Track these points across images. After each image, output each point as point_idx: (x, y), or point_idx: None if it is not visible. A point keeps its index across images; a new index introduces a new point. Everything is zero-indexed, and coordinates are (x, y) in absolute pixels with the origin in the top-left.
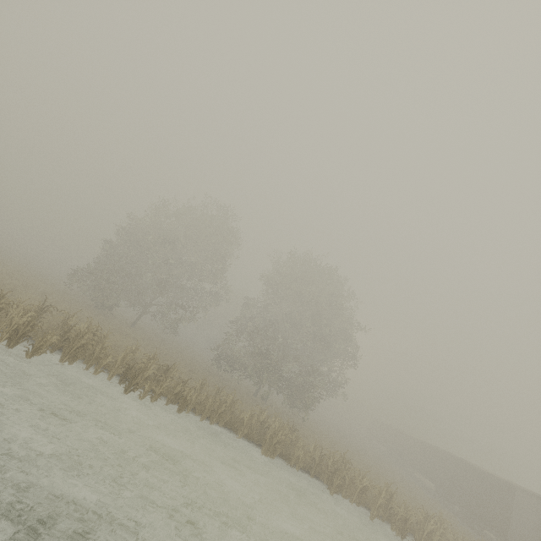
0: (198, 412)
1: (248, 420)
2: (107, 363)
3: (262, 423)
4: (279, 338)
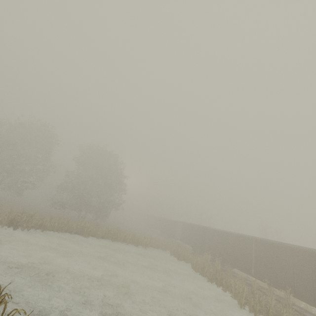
0: (51, 229)
1: (76, 226)
2: (0, 220)
3: (82, 227)
4: (88, 188)
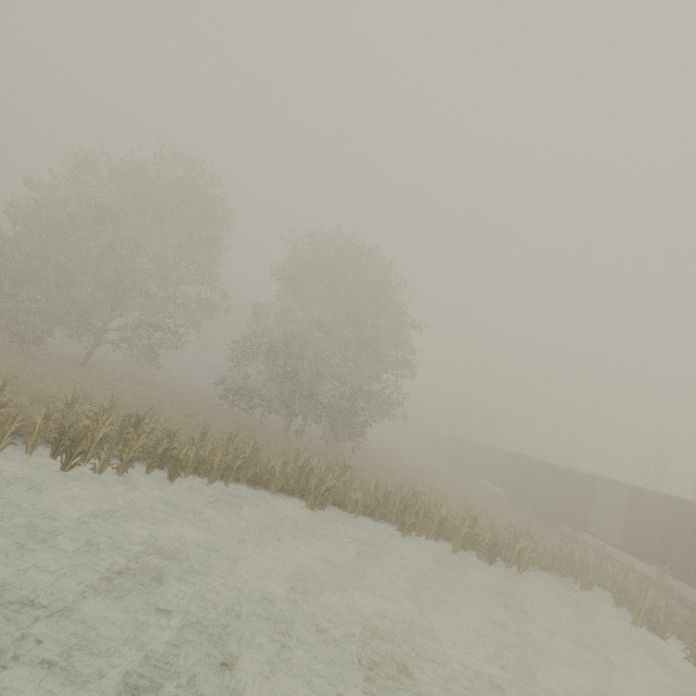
0: (203, 473)
1: (282, 469)
2: (17, 430)
3: (302, 469)
4: (309, 353)
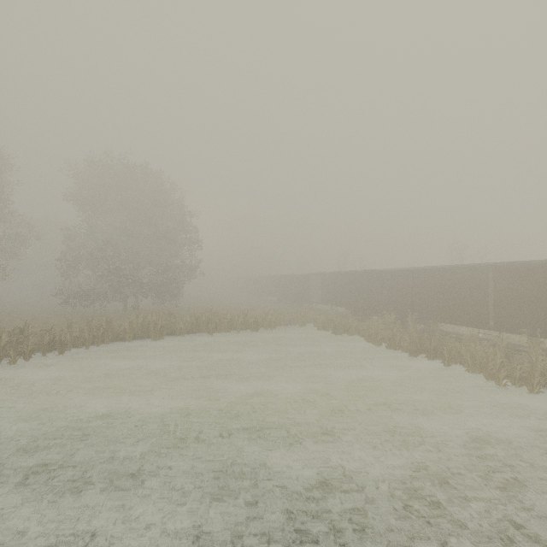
0: (80, 345)
1: (130, 327)
2: None
3: (143, 324)
4: (123, 253)
